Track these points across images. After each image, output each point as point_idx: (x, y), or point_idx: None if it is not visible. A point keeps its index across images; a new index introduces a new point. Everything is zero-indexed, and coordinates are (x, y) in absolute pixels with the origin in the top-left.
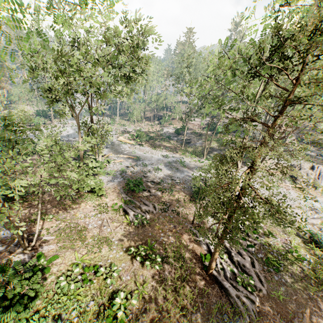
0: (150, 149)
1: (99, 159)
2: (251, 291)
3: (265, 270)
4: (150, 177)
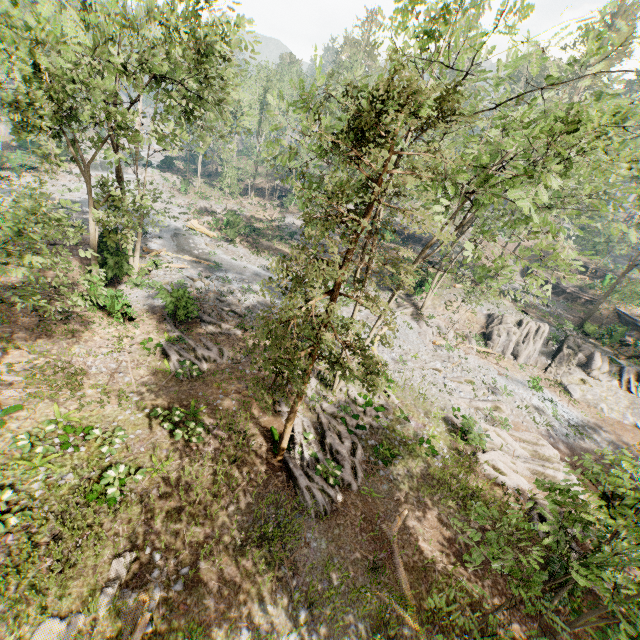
0: (248, 252)
1: (136, 257)
2: (332, 484)
3: (370, 461)
4: (231, 303)
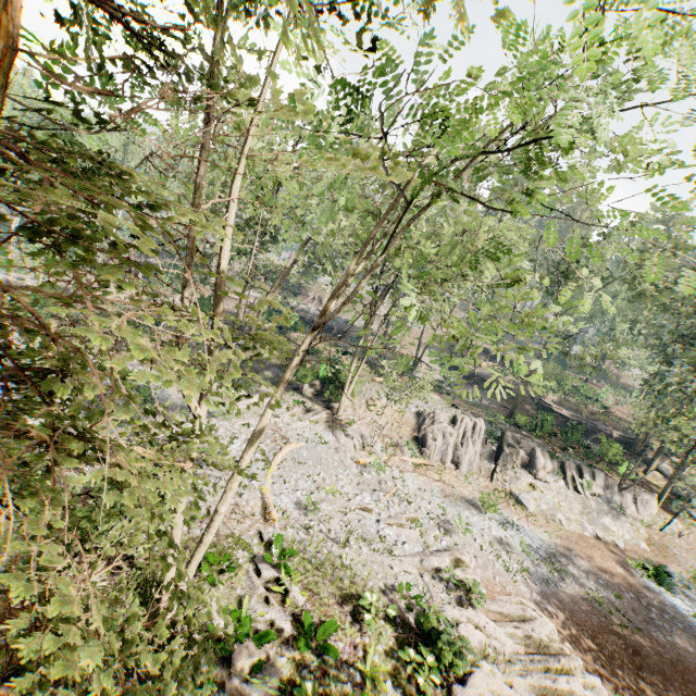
0: None
1: None
2: None
3: None
4: None
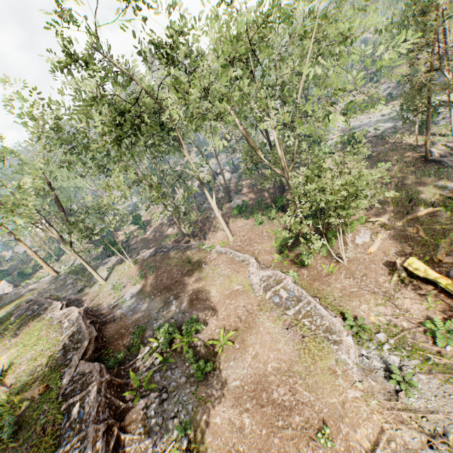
0: (366, 116)
1: None
2: None
3: None
4: (371, 135)
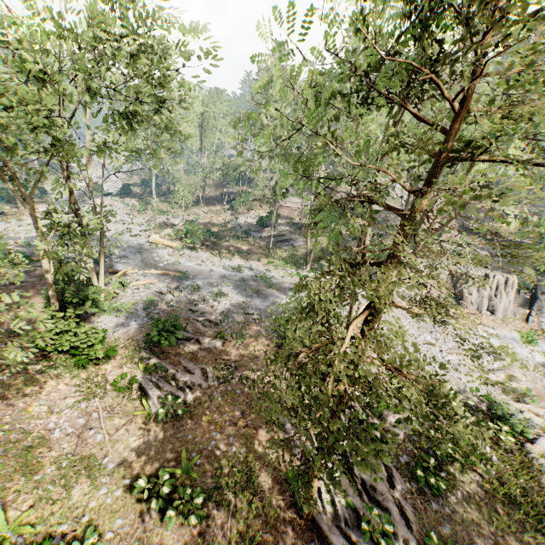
0: (210, 255)
1: (100, 282)
2: None
3: (413, 490)
4: (204, 311)
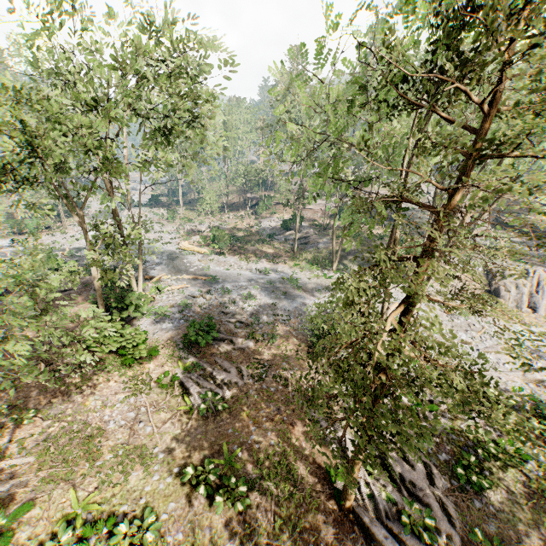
0: (237, 260)
1: (139, 288)
2: (429, 542)
3: (454, 488)
4: (235, 313)
